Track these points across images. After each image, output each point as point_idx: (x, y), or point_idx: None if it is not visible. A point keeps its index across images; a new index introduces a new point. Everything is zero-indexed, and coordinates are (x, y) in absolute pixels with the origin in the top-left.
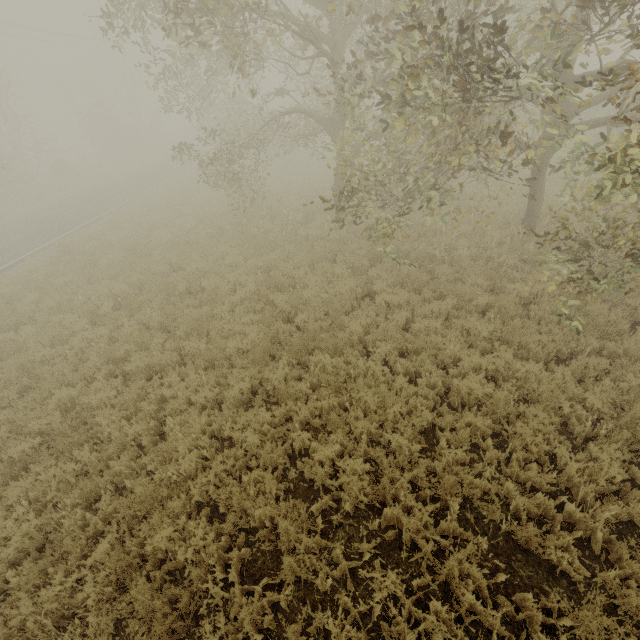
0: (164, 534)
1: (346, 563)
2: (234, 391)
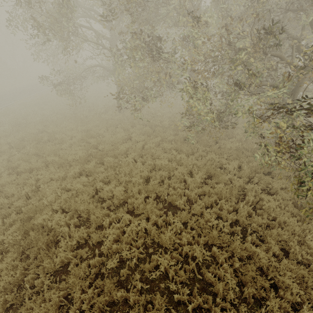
0: (42, 217)
1: (114, 216)
2: (71, 172)
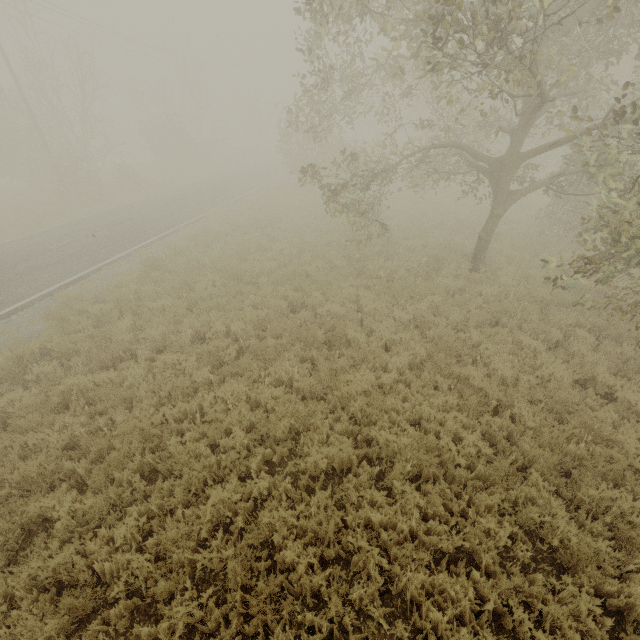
0: None
1: None
2: (503, 541)
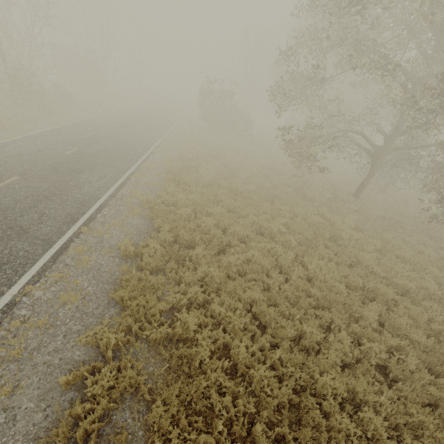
0: None
1: None
2: None
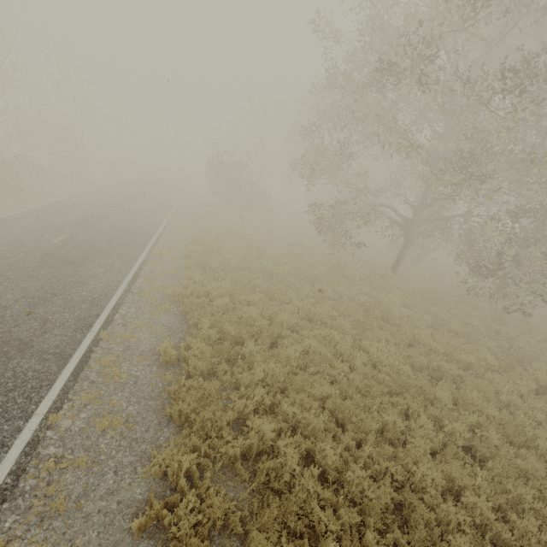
0: None
1: None
2: (534, 385)
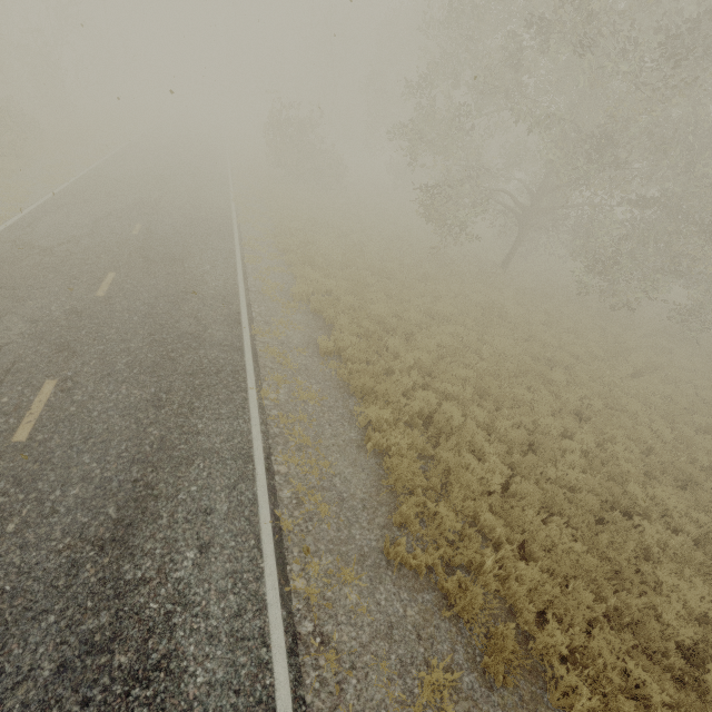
0: (702, 419)
1: None
2: (631, 371)
